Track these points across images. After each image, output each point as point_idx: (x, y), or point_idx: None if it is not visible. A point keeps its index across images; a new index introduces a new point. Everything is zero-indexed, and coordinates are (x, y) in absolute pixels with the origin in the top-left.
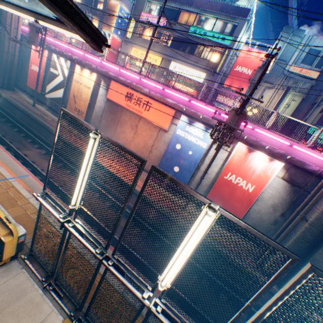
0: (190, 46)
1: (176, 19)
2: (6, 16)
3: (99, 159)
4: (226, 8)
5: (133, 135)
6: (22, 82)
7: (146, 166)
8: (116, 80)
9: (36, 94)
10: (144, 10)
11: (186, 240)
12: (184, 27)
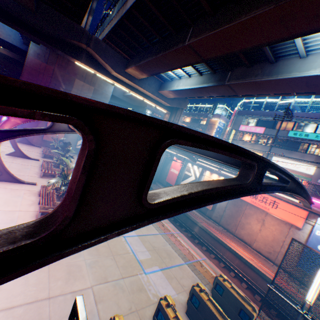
0: (290, 144)
1: (272, 126)
2: None
3: (232, 246)
4: None
5: (259, 227)
6: (160, 177)
7: (277, 261)
8: None
9: None
10: (242, 123)
11: None
12: (282, 131)
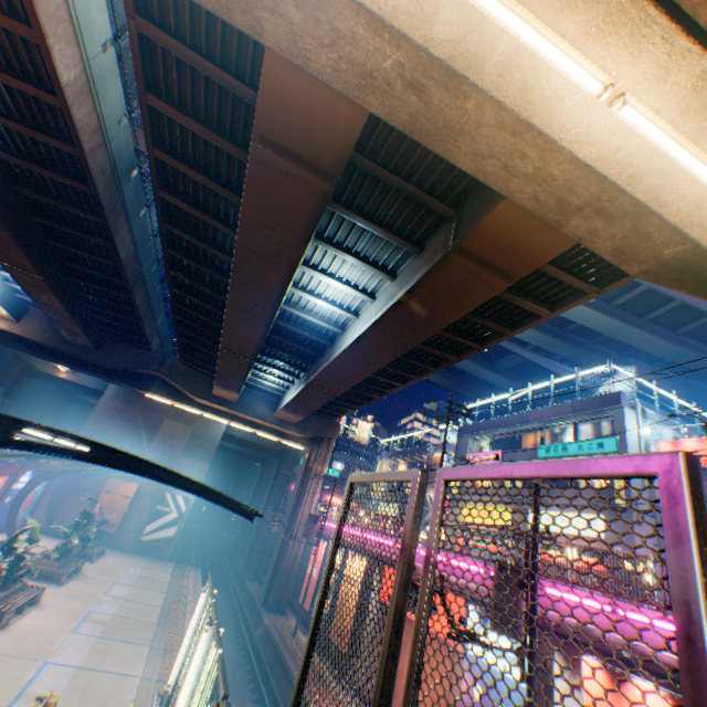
0: None
1: (513, 444)
2: (298, 512)
3: None
4: (579, 404)
5: None
6: (298, 596)
7: None
8: (389, 561)
9: (300, 610)
10: (468, 449)
11: (192, 675)
12: (528, 449)
